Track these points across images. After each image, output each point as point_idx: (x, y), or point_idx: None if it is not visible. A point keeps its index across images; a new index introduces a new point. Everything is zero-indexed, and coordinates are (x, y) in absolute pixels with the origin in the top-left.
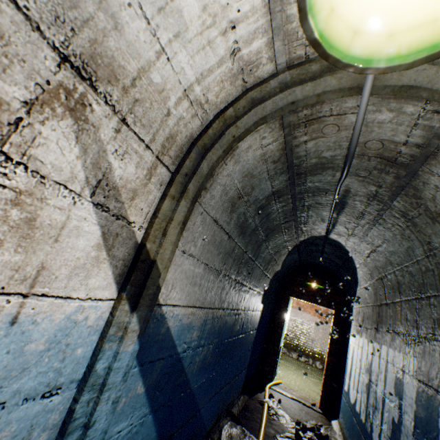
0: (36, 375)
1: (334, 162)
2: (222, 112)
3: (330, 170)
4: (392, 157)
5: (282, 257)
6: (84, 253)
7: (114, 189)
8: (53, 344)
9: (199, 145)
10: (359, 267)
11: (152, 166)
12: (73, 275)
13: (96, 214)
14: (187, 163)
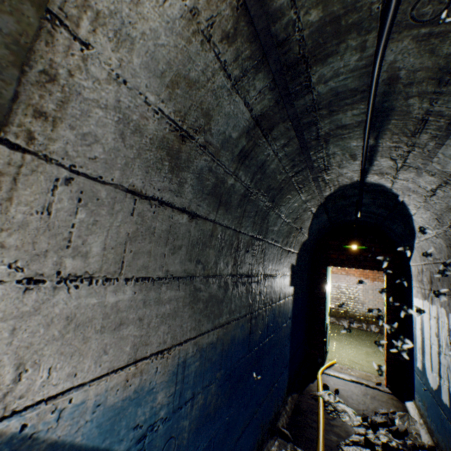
0: None
1: (360, 4)
2: None
3: (353, 35)
4: None
5: (307, 223)
6: None
7: None
8: None
9: None
10: (416, 213)
11: None
12: None
13: None
14: None
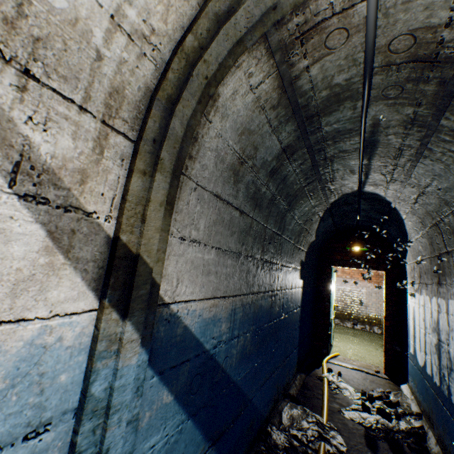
0: (5, 418)
1: (351, 88)
2: (179, 44)
3: (348, 102)
4: (432, 54)
5: (314, 225)
6: (27, 261)
7: (47, 172)
8: (19, 379)
9: (161, 97)
10: (406, 217)
11: (100, 136)
12: (19, 291)
13: (28, 209)
14: (150, 125)
